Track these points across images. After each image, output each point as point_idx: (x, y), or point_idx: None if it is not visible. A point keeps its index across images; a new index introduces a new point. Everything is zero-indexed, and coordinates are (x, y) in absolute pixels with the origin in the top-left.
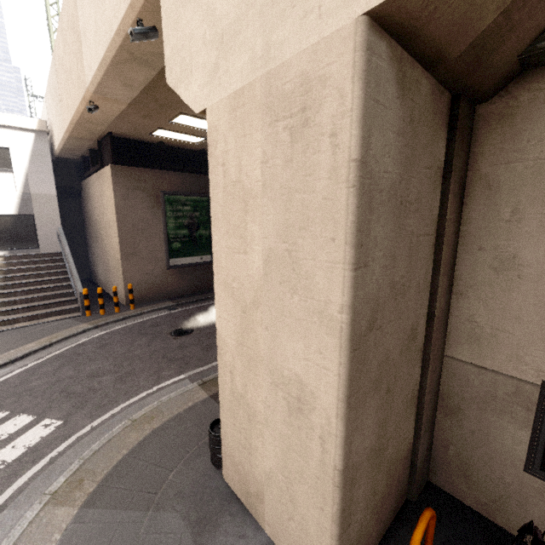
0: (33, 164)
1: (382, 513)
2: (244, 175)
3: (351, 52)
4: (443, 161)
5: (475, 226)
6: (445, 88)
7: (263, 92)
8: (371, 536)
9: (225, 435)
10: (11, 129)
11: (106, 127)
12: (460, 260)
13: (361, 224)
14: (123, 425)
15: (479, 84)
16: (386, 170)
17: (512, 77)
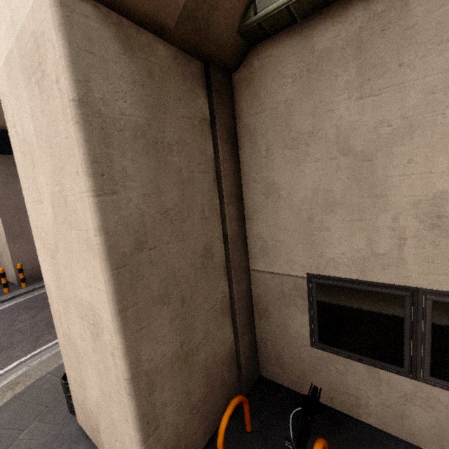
0: None
1: (208, 411)
2: (26, 132)
3: (49, 8)
4: (208, 114)
5: (248, 164)
6: (193, 57)
7: (18, 55)
8: (196, 433)
9: (69, 380)
10: None
11: None
12: (245, 192)
13: (96, 156)
14: None
15: (218, 54)
16: (123, 113)
17: (245, 51)
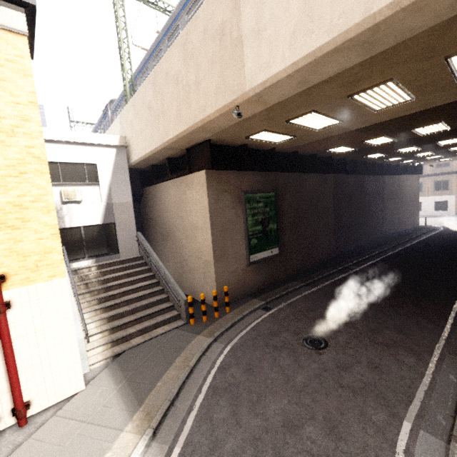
0: (114, 176)
1: None
2: None
3: None
4: None
5: None
6: None
7: None
8: None
9: None
10: (98, 147)
11: (212, 134)
12: None
13: None
14: None
15: None
16: None
17: None
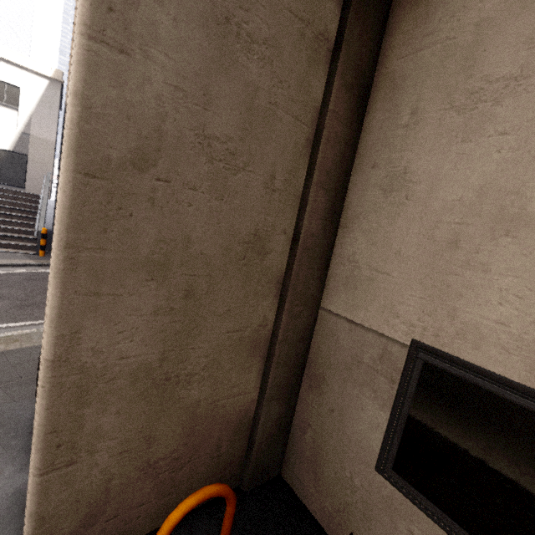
0: (40, 109)
1: (174, 484)
2: None
3: None
4: (334, 34)
5: (373, 137)
6: None
7: None
8: (141, 507)
9: None
10: (27, 72)
11: None
12: (353, 183)
13: None
14: None
15: None
16: None
17: None
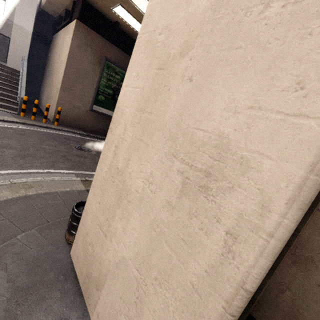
0: (22, 3)
1: None
2: None
3: None
4: None
5: None
6: None
7: None
8: None
9: (86, 213)
10: None
11: None
12: None
13: None
14: (1, 182)
15: None
16: None
17: None
